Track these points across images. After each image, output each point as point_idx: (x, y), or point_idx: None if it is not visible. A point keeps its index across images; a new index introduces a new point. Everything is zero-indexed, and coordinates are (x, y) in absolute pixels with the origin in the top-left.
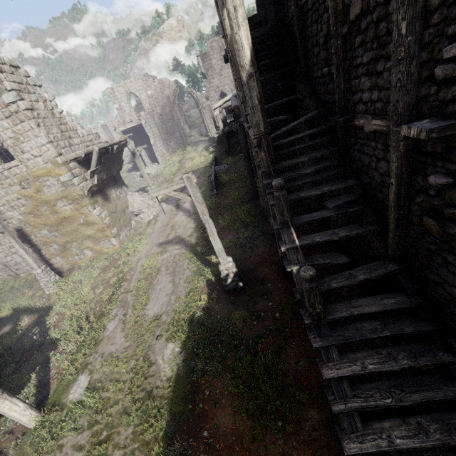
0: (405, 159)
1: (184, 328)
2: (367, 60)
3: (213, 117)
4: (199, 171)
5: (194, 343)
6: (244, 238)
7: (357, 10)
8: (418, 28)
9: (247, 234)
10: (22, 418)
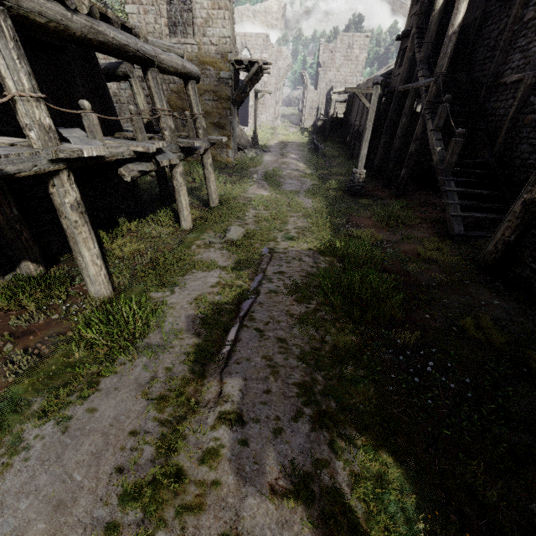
0: (527, 89)
1: (320, 198)
2: (524, 44)
3: (318, 105)
4: (297, 143)
5: (333, 201)
6: None
7: (530, 16)
8: None
9: None
10: (213, 194)
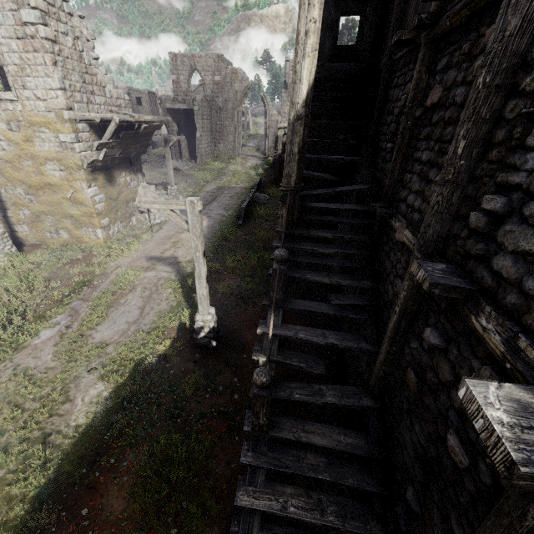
0: (415, 292)
1: (126, 371)
2: (425, 159)
3: (277, 135)
4: (236, 190)
5: (127, 393)
6: (246, 289)
7: (435, 98)
8: (475, 156)
9: (251, 286)
10: None
